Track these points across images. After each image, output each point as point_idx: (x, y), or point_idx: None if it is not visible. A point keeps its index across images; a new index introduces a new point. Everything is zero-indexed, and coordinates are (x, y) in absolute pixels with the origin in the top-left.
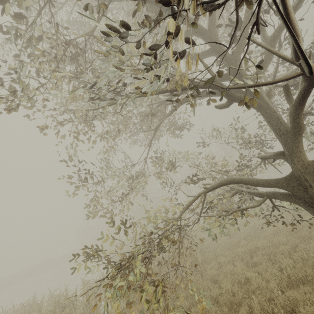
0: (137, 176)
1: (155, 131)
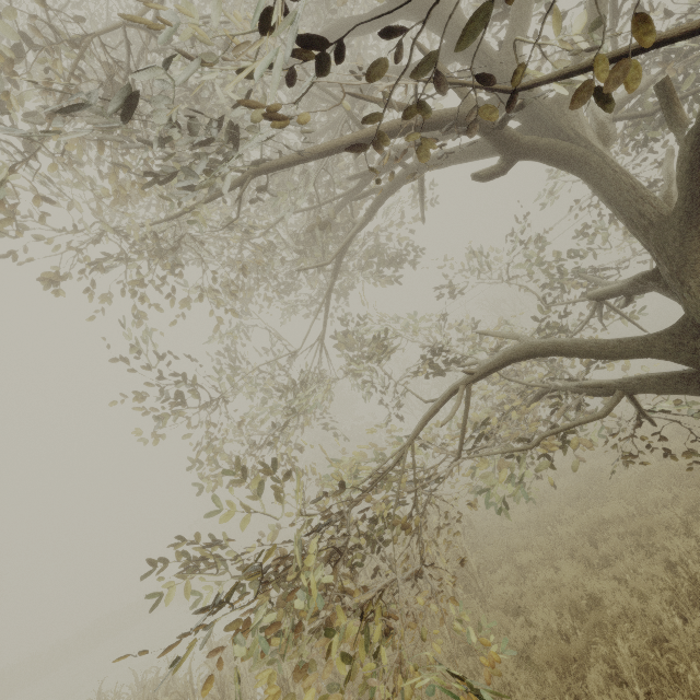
0: (303, 383)
1: (335, 270)
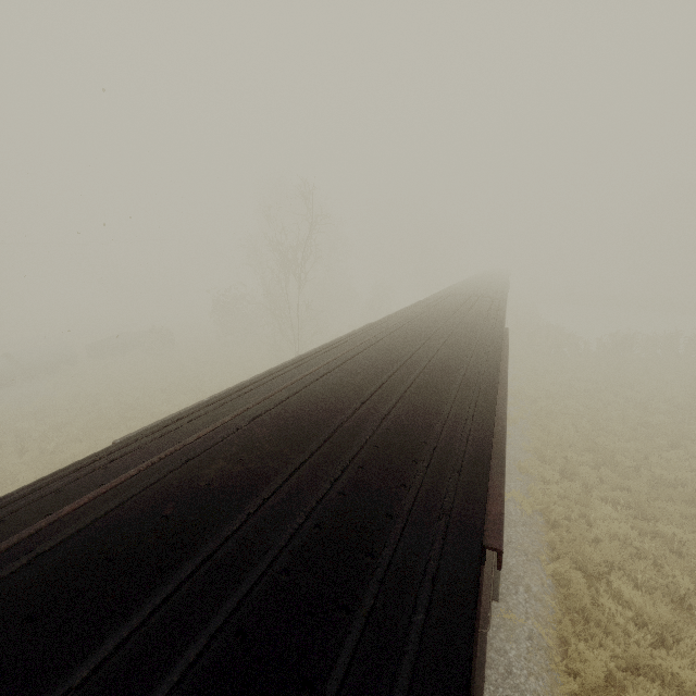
0: None
1: None
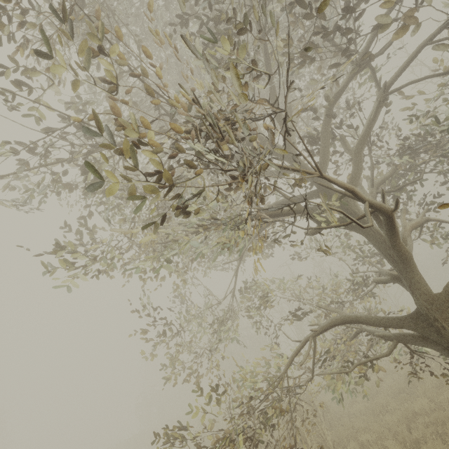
0: (222, 320)
1: (239, 258)
